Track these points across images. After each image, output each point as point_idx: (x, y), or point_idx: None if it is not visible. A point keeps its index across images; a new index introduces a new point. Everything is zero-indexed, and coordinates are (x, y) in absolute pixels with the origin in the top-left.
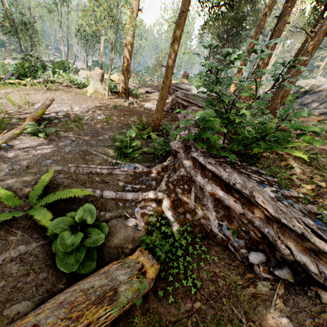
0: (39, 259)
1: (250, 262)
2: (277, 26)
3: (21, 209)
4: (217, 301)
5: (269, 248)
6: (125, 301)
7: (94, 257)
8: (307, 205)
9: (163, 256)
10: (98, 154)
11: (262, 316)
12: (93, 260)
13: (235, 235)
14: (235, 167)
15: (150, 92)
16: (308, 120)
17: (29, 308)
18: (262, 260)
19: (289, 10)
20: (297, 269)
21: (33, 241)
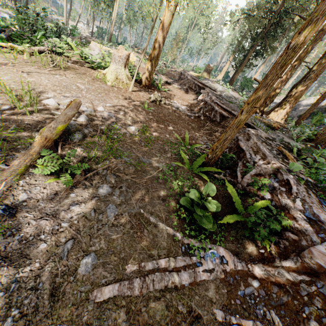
0: None
1: None
2: None
3: None
4: None
5: None
6: None
7: None
8: None
9: None
10: (159, 223)
11: None
12: None
13: None
14: None
15: (170, 83)
16: None
17: None
18: None
19: None
20: None
21: None
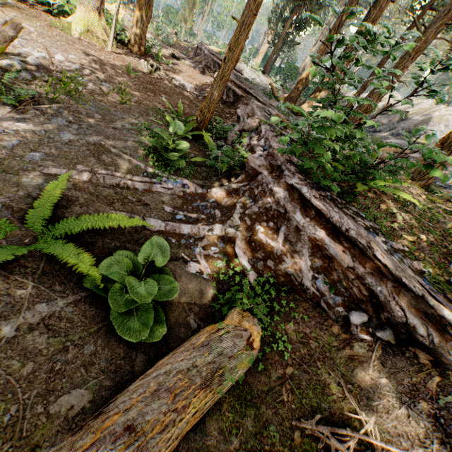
0: (75, 324)
1: (345, 322)
2: (379, 2)
3: (18, 241)
4: (311, 365)
5: (374, 307)
6: (233, 379)
7: (161, 320)
8: (414, 261)
9: (265, 318)
10: (121, 153)
11: (361, 378)
12: (160, 324)
13: (333, 291)
14: (337, 205)
15: (178, 58)
16: (385, 150)
17: (85, 398)
18: (364, 321)
19: None
20: (399, 330)
21: (57, 297)
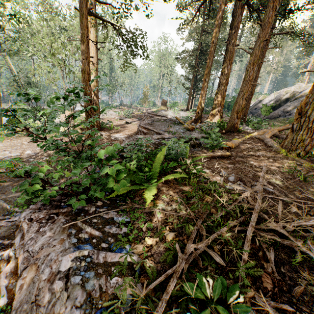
0: None
1: None
2: (227, 49)
3: None
4: None
5: None
6: None
7: None
8: (111, 279)
9: None
10: (0, 202)
11: None
12: None
13: None
14: (76, 218)
15: (130, 122)
16: (266, 132)
17: None
18: None
19: (235, 34)
20: None
21: None
